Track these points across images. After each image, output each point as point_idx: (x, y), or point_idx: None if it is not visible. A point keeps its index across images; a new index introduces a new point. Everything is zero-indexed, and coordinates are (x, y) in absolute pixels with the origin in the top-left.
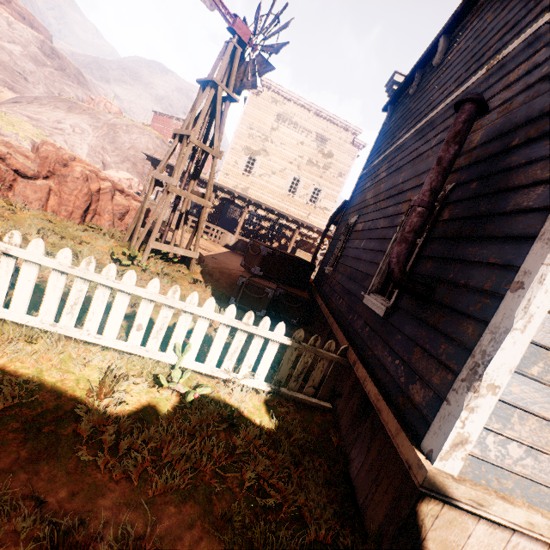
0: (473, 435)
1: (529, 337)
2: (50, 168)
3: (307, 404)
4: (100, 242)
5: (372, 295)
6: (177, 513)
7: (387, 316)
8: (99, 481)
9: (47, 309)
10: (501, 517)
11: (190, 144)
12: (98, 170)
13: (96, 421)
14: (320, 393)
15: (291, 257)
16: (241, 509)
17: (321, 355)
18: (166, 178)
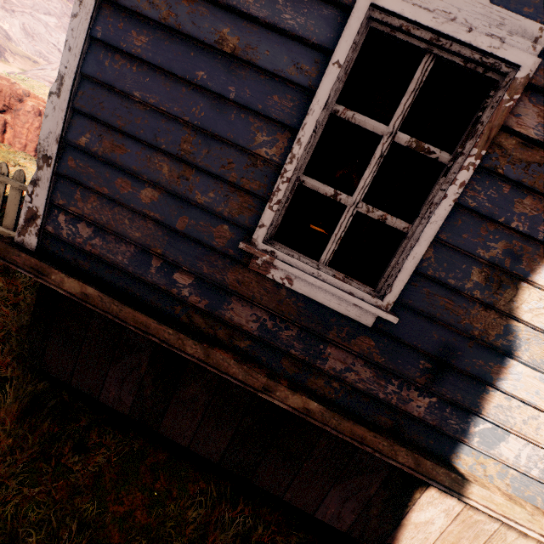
0: (41, 209)
1: (66, 102)
2: (5, 102)
3: None
4: None
5: None
6: None
7: None
8: None
9: None
10: (61, 287)
11: None
12: None
13: None
14: None
15: None
16: None
17: None
18: None
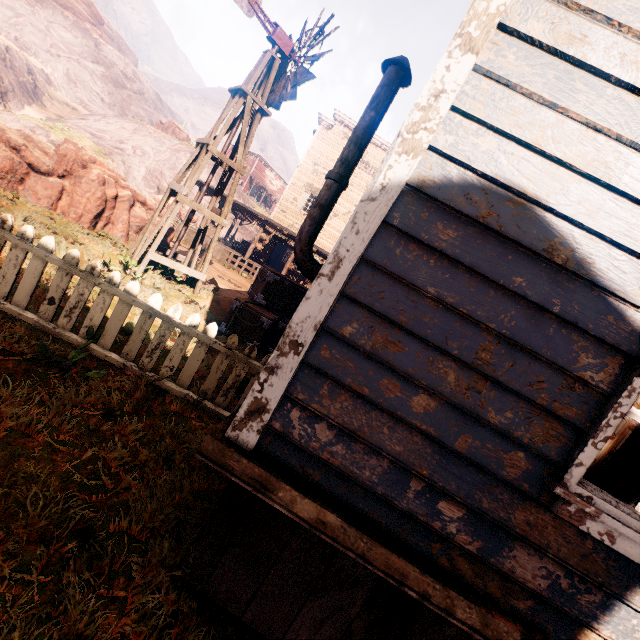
0: (272, 402)
1: (338, 286)
2: (67, 167)
3: None
4: (97, 247)
5: None
6: None
7: None
8: None
9: None
10: (288, 508)
11: (208, 153)
12: (121, 178)
13: None
14: None
15: (304, 290)
16: (43, 474)
17: (253, 367)
18: (178, 187)
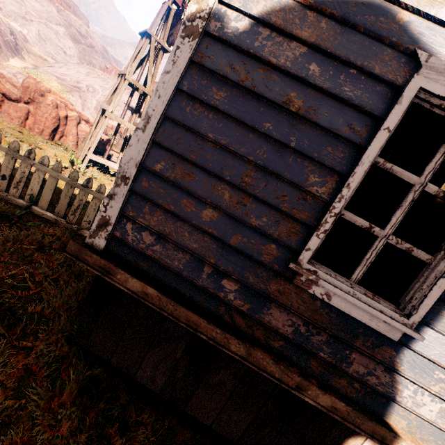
0: (113, 218)
1: (149, 136)
2: (30, 95)
3: None
4: (53, 151)
5: None
6: None
7: None
8: None
9: None
10: (124, 285)
11: (126, 81)
12: (70, 103)
13: None
14: None
15: None
16: None
17: None
18: (106, 106)
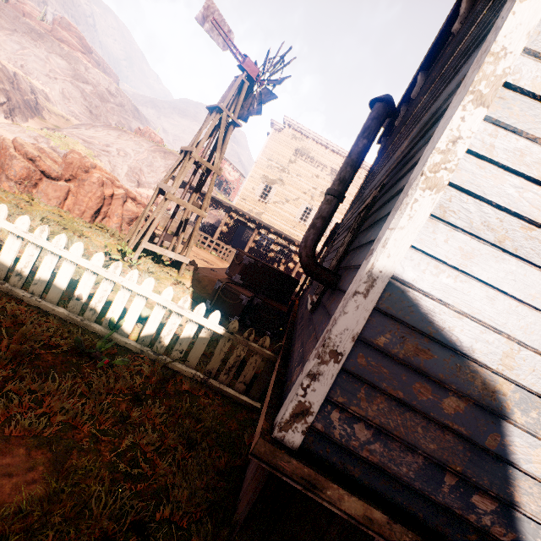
0: (315, 406)
1: (373, 302)
2: (73, 172)
3: (235, 400)
4: (99, 238)
5: (314, 295)
6: (24, 455)
7: (313, 311)
8: None
9: (0, 269)
10: (336, 505)
11: (192, 159)
12: (116, 179)
13: None
14: (251, 391)
15: (274, 270)
16: (95, 467)
17: (252, 348)
18: (167, 187)
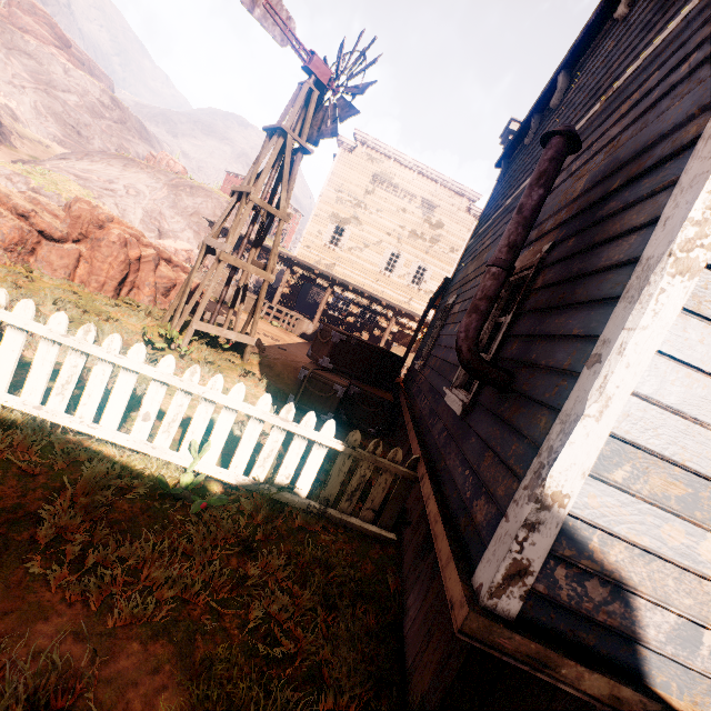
0: (535, 563)
1: (608, 427)
2: (82, 229)
3: (363, 532)
4: (132, 320)
5: (454, 390)
6: (141, 652)
7: (465, 415)
8: (45, 601)
9: (33, 388)
10: (574, 686)
11: (250, 203)
12: (141, 234)
13: (62, 526)
14: (382, 518)
15: (372, 347)
16: (232, 655)
17: (382, 466)
18: (218, 243)
